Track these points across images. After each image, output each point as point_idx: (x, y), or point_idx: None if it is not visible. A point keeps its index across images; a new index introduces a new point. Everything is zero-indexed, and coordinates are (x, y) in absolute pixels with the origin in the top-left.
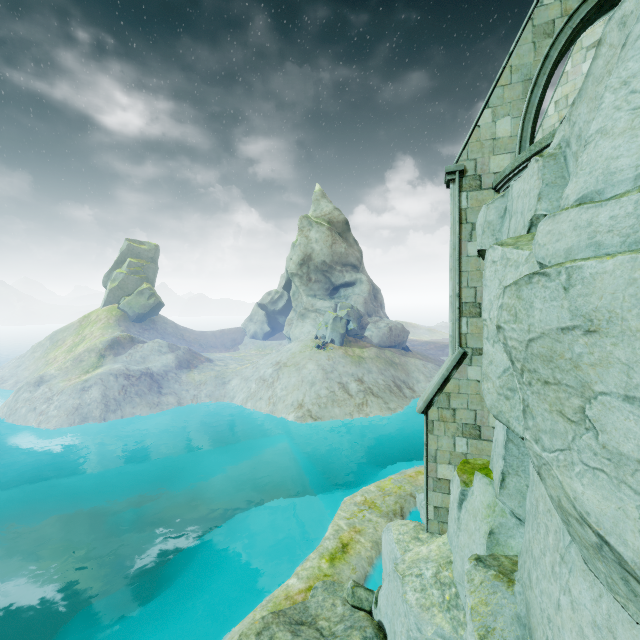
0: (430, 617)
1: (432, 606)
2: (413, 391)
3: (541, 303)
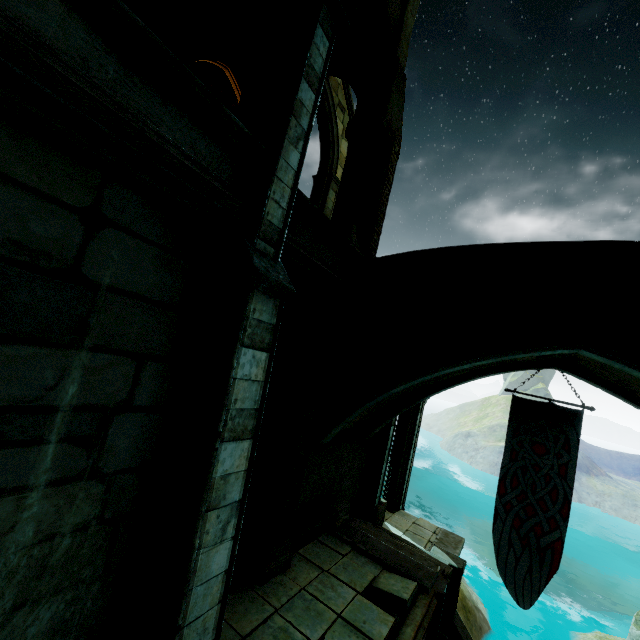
0: None
1: None
2: None
3: None
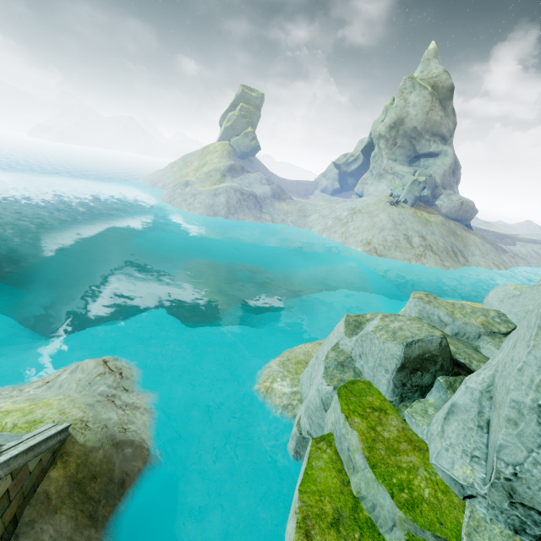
0: None
1: None
2: (466, 260)
3: None
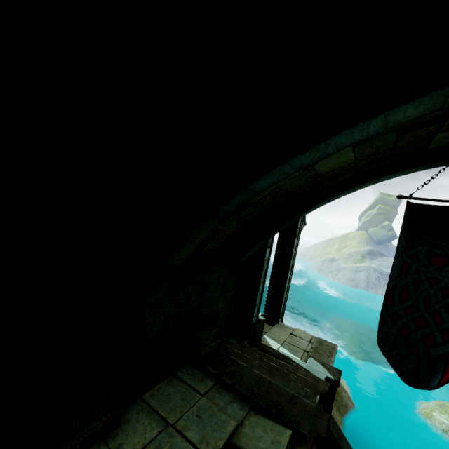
0: None
1: None
2: None
3: None
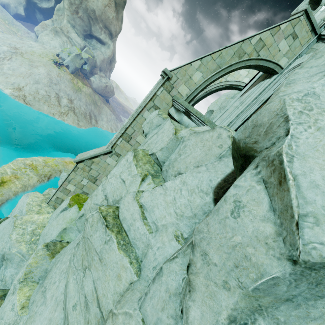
0: (19, 245)
1: (23, 241)
2: (97, 123)
3: (99, 235)
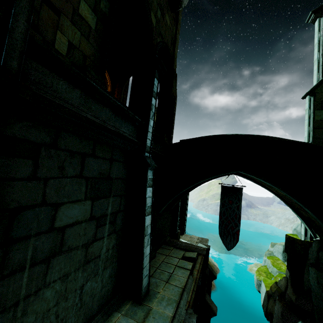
0: None
1: None
2: None
3: None
